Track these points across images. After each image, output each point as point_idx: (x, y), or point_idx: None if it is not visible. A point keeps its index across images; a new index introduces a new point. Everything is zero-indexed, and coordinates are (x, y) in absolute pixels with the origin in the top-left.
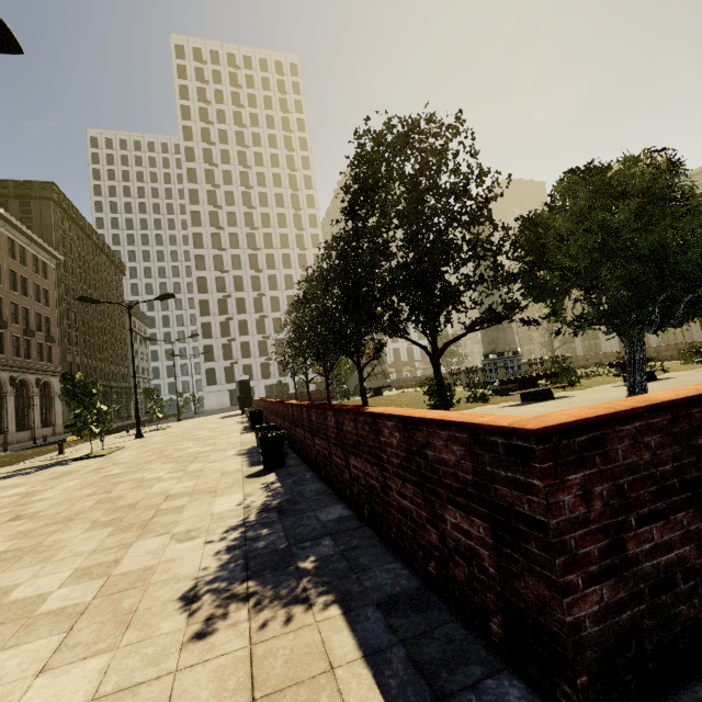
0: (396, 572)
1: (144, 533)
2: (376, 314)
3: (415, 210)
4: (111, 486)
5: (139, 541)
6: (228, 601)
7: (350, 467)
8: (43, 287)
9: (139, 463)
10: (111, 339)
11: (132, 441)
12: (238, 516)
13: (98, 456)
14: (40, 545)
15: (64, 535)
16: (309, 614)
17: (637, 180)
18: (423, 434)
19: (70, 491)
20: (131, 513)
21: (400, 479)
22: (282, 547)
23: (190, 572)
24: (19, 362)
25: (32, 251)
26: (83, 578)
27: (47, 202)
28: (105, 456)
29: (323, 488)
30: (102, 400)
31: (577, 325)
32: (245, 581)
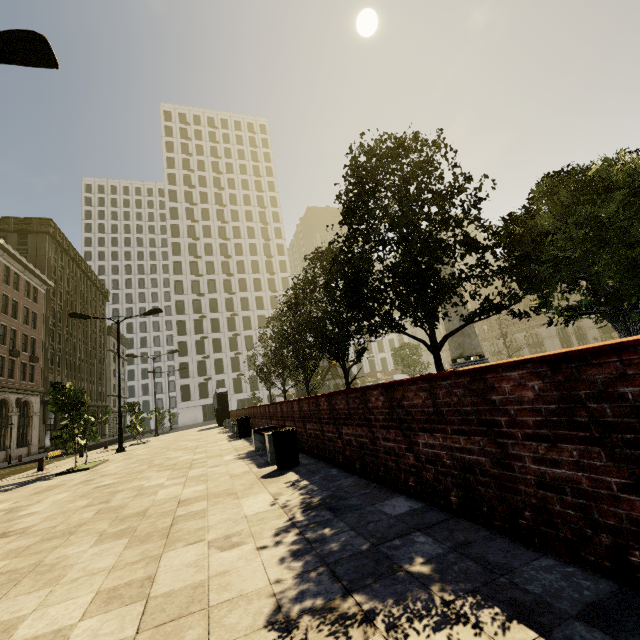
0: (559, 570)
1: (170, 542)
2: (373, 311)
3: (410, 210)
4: (107, 496)
5: (169, 552)
6: (343, 626)
7: (417, 448)
8: (32, 311)
9: (131, 473)
10: (91, 359)
11: (114, 455)
12: (280, 516)
13: (82, 470)
14: (40, 564)
15: (68, 551)
16: (488, 639)
17: (620, 175)
18: (610, 368)
19: (61, 504)
20: (143, 522)
21: (545, 442)
22: (366, 548)
23: (259, 586)
24: (2, 381)
25: (25, 278)
26: (112, 603)
27: (43, 235)
28: (90, 469)
29: (363, 482)
30: (89, 411)
31: (568, 315)
32: (347, 595)
